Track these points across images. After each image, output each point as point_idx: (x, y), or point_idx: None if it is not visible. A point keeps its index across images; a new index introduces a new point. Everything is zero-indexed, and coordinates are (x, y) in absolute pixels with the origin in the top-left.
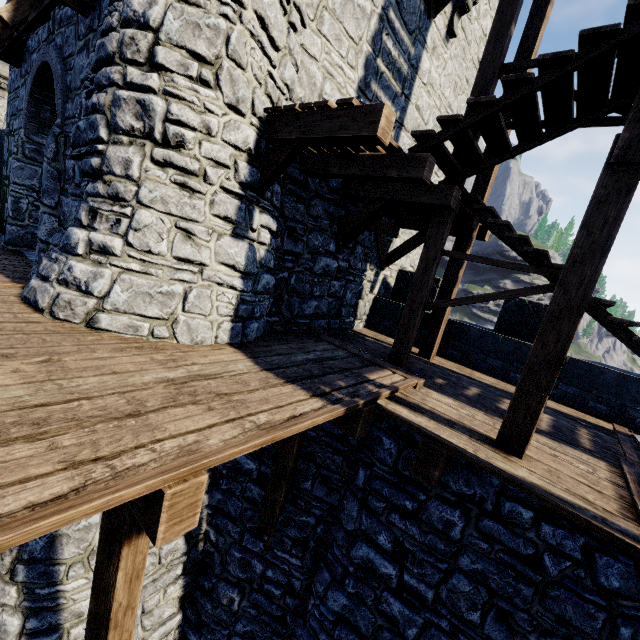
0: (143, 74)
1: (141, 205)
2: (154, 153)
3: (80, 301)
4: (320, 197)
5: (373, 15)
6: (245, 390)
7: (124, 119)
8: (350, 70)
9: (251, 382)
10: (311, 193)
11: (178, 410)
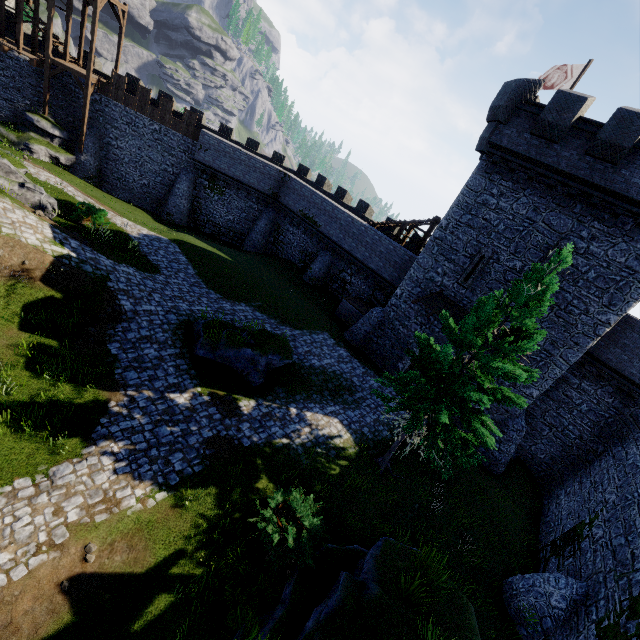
0: None
1: None
2: None
3: None
4: None
5: None
6: None
7: None
8: None
9: None
10: None
11: None
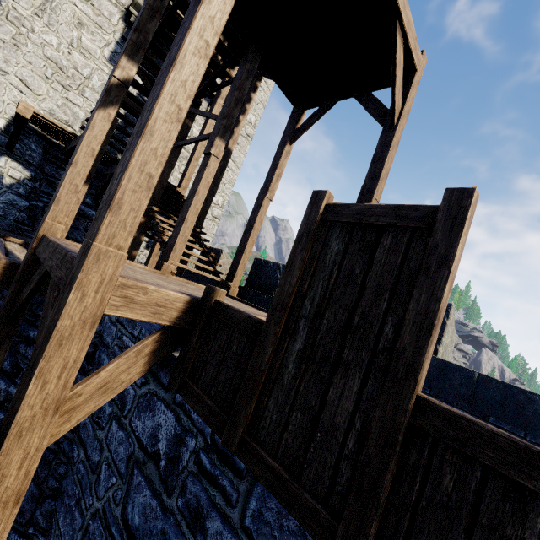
0: None
1: None
2: None
3: None
4: None
5: None
6: None
7: None
8: None
9: None
10: None
11: None
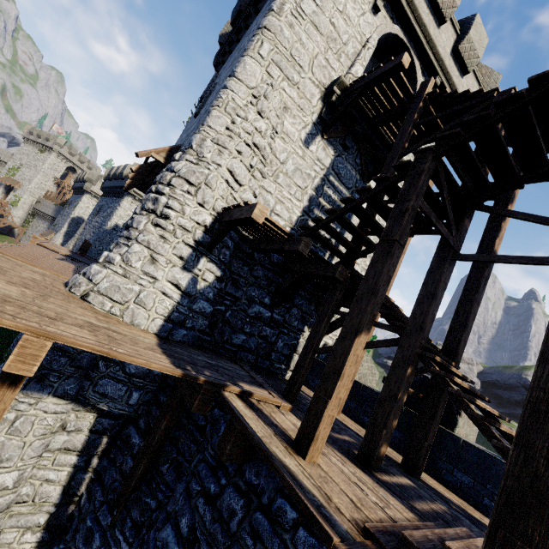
0: (164, 188)
1: (137, 242)
2: (153, 219)
3: (85, 283)
4: (263, 266)
5: (317, 177)
6: (129, 343)
7: (148, 204)
8: (297, 201)
9: (139, 343)
10: (256, 262)
11: (75, 327)
